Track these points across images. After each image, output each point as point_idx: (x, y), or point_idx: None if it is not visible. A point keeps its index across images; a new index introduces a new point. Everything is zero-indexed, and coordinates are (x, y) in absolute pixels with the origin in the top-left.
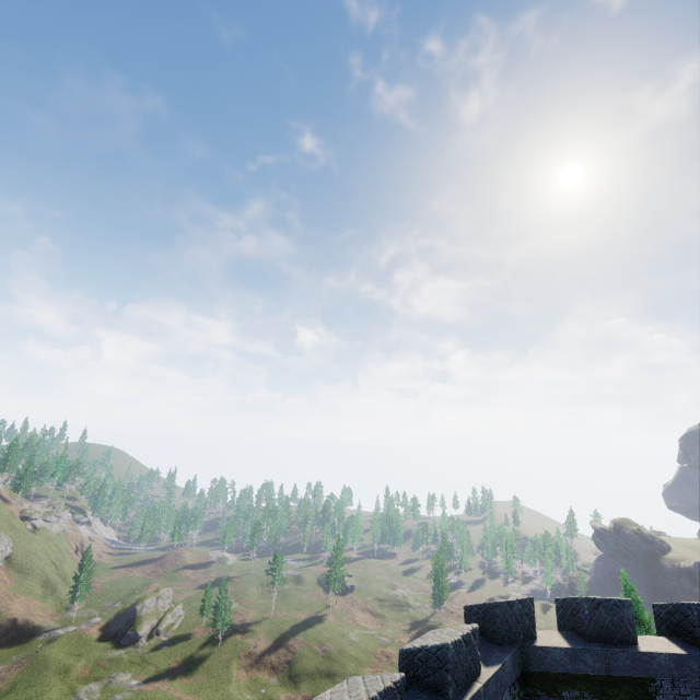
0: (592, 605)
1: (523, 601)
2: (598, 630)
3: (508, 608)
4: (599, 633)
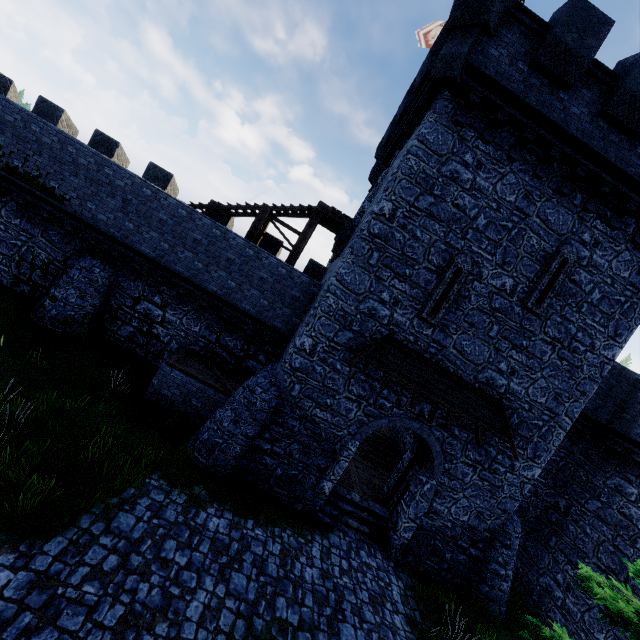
0: (42, 100)
1: (3, 75)
2: (38, 112)
3: None
4: (38, 113)
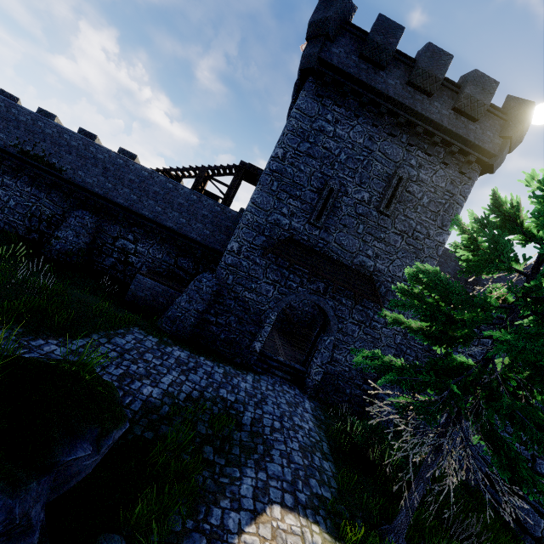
0: (40, 110)
1: (12, 95)
2: None
3: (1, 91)
4: None
